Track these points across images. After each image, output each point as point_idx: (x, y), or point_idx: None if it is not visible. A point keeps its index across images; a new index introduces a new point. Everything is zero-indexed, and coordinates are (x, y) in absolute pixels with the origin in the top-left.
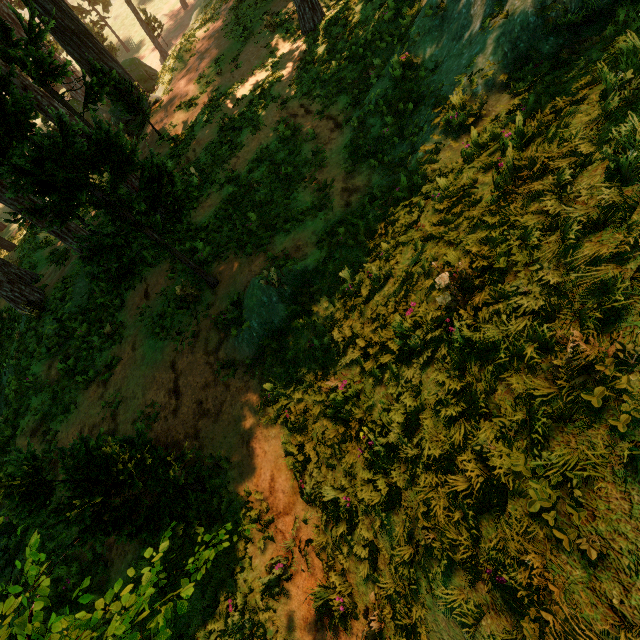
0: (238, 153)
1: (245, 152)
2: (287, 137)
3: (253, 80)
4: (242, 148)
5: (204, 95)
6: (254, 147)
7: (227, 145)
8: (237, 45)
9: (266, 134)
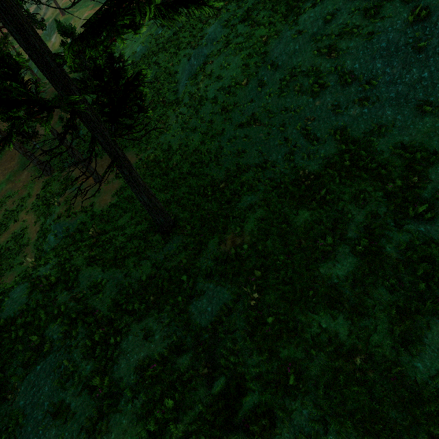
0: (6, 231)
1: (9, 231)
2: (23, 230)
3: (22, 192)
4: (8, 229)
5: (2, 191)
6: (13, 230)
7: (3, 226)
8: (21, 168)
9: (18, 225)
